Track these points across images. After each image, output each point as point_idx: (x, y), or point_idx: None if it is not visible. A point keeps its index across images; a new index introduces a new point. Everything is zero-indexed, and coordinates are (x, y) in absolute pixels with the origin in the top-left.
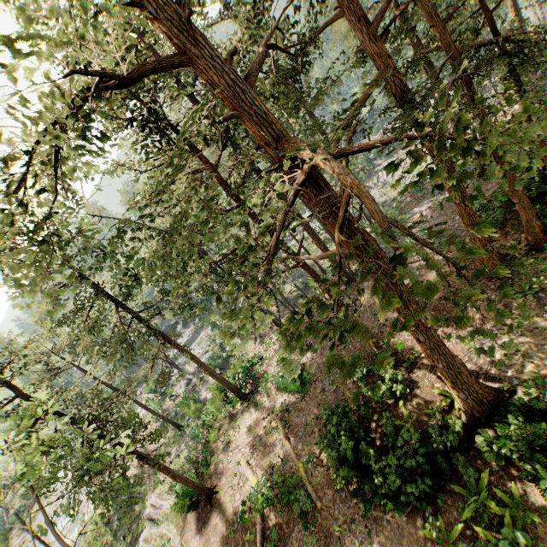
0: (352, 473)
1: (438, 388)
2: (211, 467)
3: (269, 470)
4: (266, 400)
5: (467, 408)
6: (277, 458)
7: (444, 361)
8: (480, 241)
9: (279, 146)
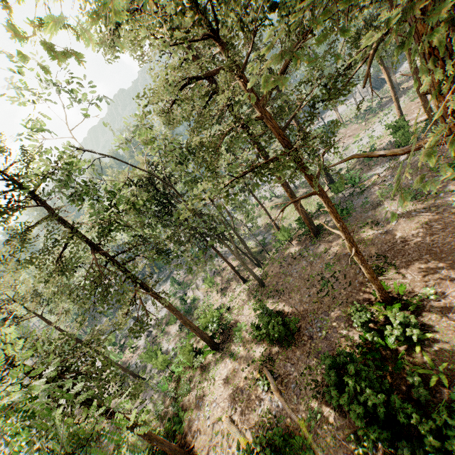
0: (385, 435)
1: None
2: (185, 424)
3: (259, 428)
4: (242, 349)
5: None
6: (267, 414)
7: None
8: None
9: None
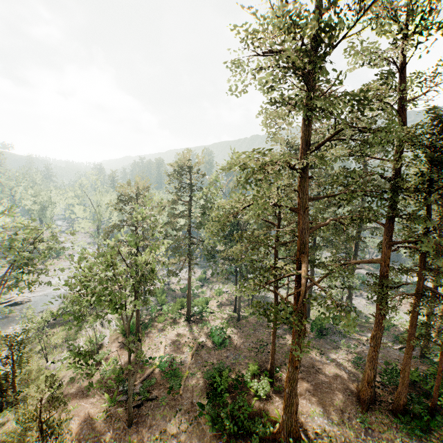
0: (208, 395)
1: (278, 411)
2: (147, 330)
3: (171, 359)
4: (197, 332)
5: (281, 426)
6: (179, 358)
7: (291, 390)
8: (368, 375)
9: (302, 255)
